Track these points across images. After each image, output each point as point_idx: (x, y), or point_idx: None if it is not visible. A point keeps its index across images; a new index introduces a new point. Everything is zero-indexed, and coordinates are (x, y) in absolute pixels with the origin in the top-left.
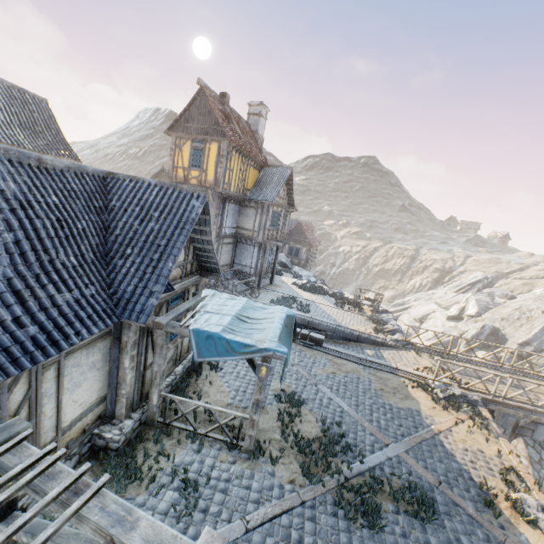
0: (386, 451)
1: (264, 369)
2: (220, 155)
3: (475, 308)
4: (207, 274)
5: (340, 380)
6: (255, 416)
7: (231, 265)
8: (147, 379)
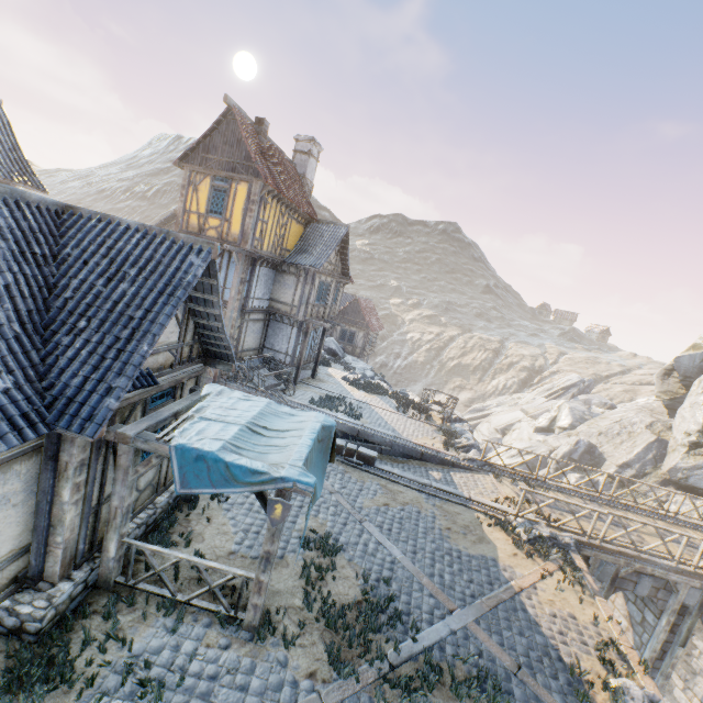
0: (449, 621)
1: (280, 507)
2: (250, 201)
3: (569, 418)
4: (215, 363)
5: (394, 515)
6: (263, 575)
7: (260, 350)
8: (104, 517)
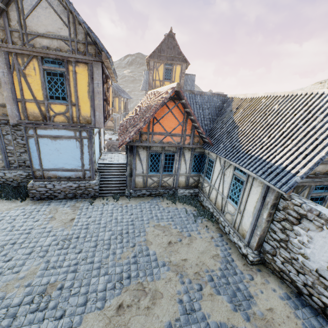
0: None
1: None
2: (182, 73)
3: None
4: None
5: None
6: None
7: None
8: None
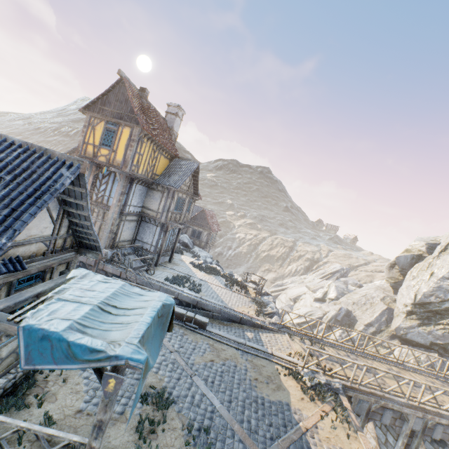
0: None
1: (113, 381)
2: (131, 140)
3: (335, 292)
4: (86, 252)
5: (217, 369)
6: (95, 442)
7: (133, 241)
8: None
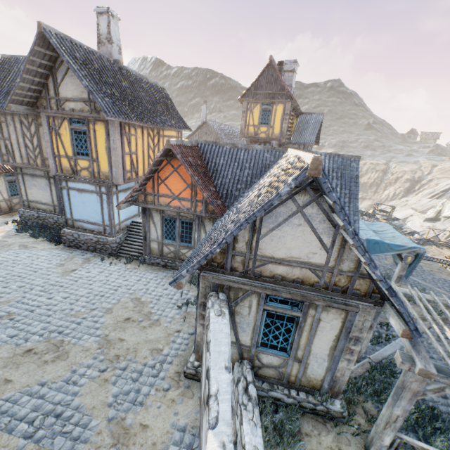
0: None
1: (409, 258)
2: (285, 114)
3: None
4: None
5: None
6: (397, 284)
7: None
8: None
